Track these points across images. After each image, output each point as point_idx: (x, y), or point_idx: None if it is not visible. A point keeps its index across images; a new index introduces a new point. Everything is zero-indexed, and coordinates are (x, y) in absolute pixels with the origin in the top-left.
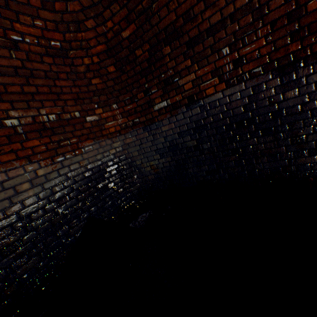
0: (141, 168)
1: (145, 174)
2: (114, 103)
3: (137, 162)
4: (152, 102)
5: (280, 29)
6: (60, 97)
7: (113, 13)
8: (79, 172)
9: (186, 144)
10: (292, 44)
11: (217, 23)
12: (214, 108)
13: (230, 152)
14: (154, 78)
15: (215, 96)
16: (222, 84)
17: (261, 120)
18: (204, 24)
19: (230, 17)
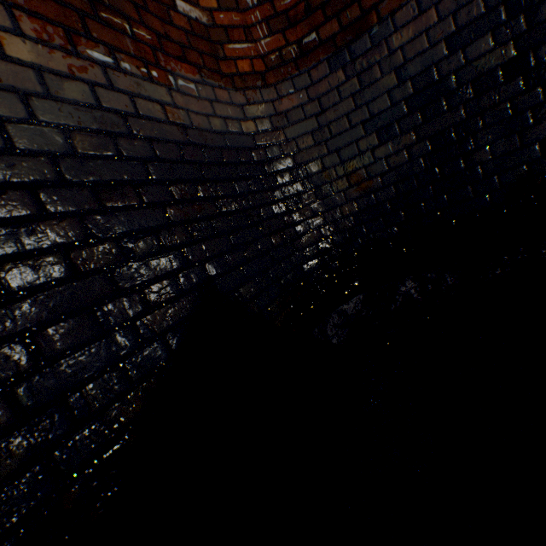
0: (322, 185)
1: (334, 201)
2: None
3: (312, 166)
4: None
5: None
6: None
7: None
8: (164, 135)
9: (475, 70)
10: None
11: None
12: None
13: None
14: None
15: None
16: None
17: None
18: None
19: None
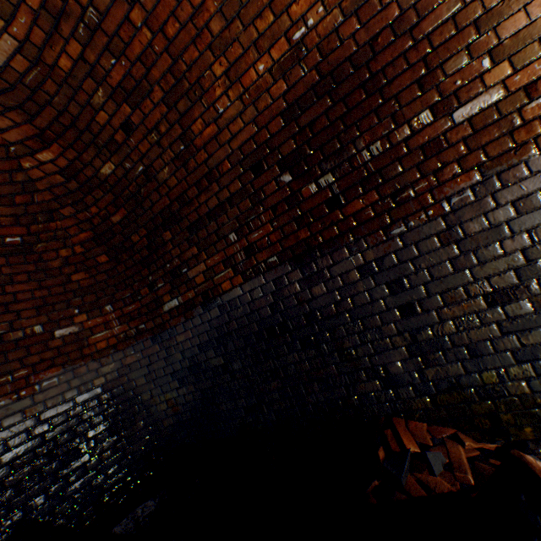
0: (151, 406)
1: (159, 417)
2: (108, 303)
3: (145, 395)
4: (160, 300)
5: (283, 215)
6: (10, 307)
7: (97, 198)
8: (20, 429)
9: (211, 363)
10: (301, 231)
11: (216, 206)
12: (236, 308)
13: (269, 374)
14: (158, 268)
15: (234, 292)
16: (239, 277)
17: (295, 325)
18: (202, 208)
19: (228, 201)
